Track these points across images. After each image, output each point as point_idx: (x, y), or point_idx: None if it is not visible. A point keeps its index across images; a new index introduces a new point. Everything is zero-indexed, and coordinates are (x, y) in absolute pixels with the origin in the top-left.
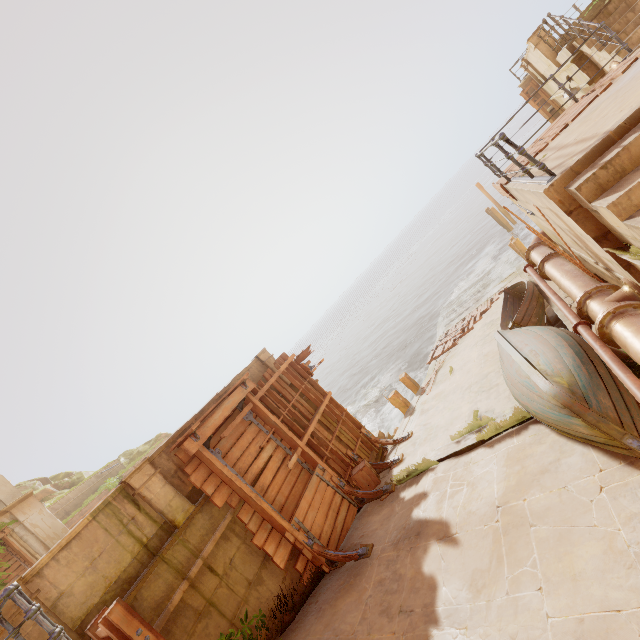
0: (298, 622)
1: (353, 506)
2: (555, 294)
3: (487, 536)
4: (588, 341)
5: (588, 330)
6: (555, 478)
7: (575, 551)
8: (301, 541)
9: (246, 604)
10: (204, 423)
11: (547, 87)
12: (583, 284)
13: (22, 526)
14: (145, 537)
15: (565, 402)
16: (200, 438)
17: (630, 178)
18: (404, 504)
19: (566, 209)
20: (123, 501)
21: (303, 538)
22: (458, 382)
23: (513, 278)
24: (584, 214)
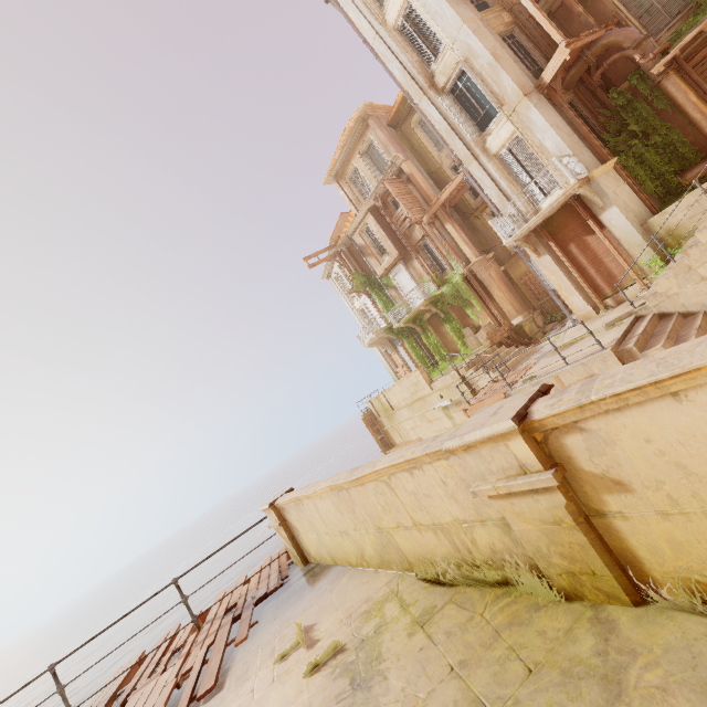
0: None
1: None
2: None
3: None
4: None
5: None
6: None
7: None
8: None
9: None
10: None
11: (389, 417)
12: None
13: None
14: None
15: None
16: None
17: (652, 345)
18: None
19: (621, 362)
20: None
21: None
22: None
23: None
24: None
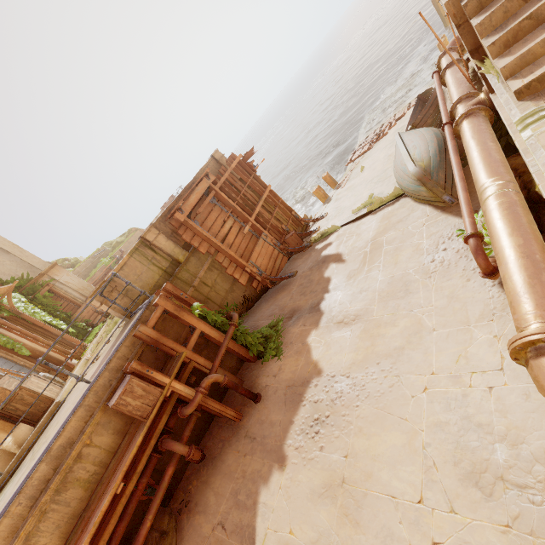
0: (255, 307)
1: (285, 257)
2: (443, 100)
3: (361, 256)
4: (446, 136)
5: (449, 128)
6: (404, 224)
7: (401, 253)
8: (255, 272)
9: (226, 300)
10: (185, 203)
11: None
12: (461, 91)
13: (59, 283)
14: (163, 267)
15: (419, 177)
16: (184, 212)
17: None
18: (317, 251)
19: (457, 23)
20: (145, 248)
21: (256, 271)
22: (365, 177)
23: (432, 83)
24: (468, 28)
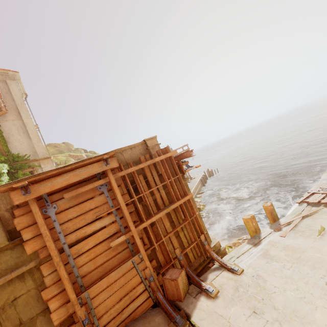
0: None
1: (151, 300)
2: None
3: None
4: None
5: None
6: None
7: None
8: (78, 316)
9: None
10: (44, 181)
11: None
12: None
13: (42, 169)
14: None
15: None
16: (31, 193)
17: None
18: None
19: None
20: None
21: (82, 314)
22: (325, 256)
23: None
24: None
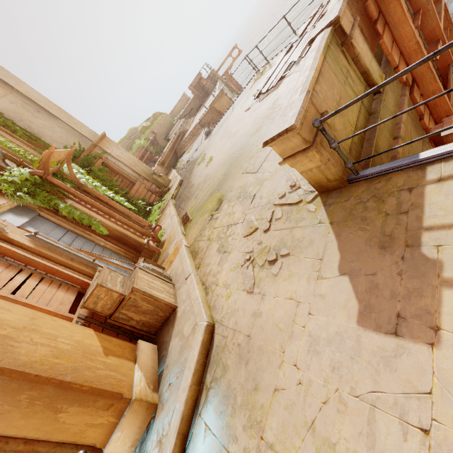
0: None
1: None
2: None
3: None
4: None
5: None
6: None
7: None
8: None
9: None
10: None
11: None
12: None
13: (111, 156)
14: (359, 95)
15: None
16: None
17: None
18: None
19: None
20: (336, 49)
21: None
22: None
23: None
24: None
